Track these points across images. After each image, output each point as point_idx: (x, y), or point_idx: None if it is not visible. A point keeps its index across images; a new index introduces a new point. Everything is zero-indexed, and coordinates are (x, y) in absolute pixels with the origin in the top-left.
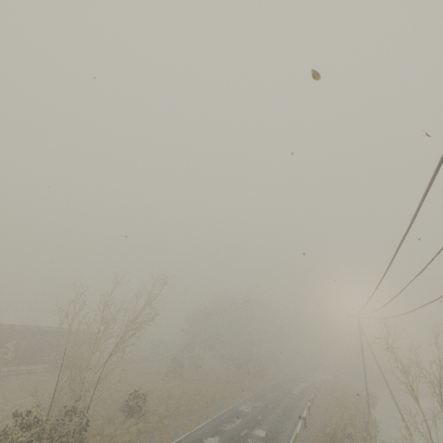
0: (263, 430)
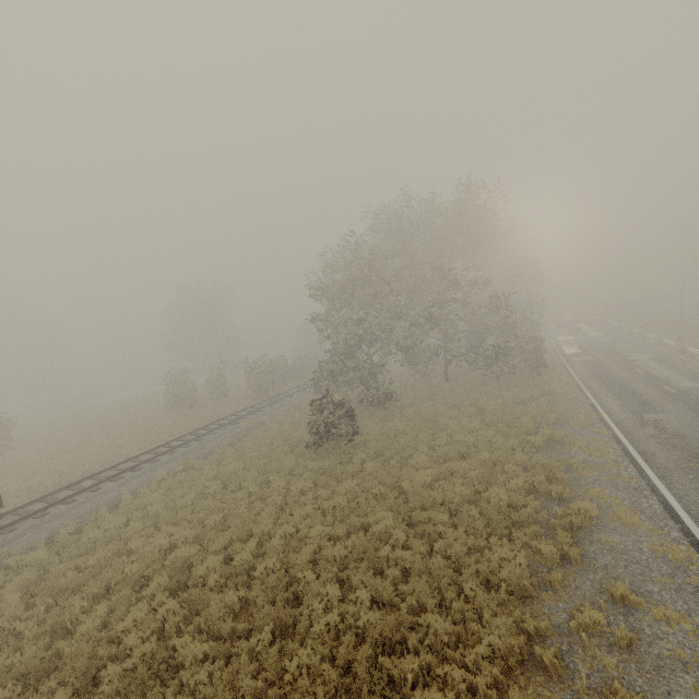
0: None
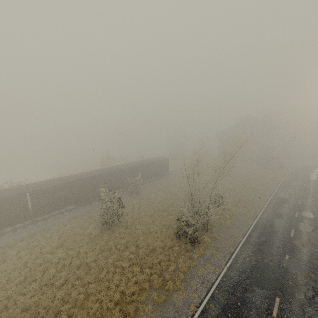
0: (309, 213)
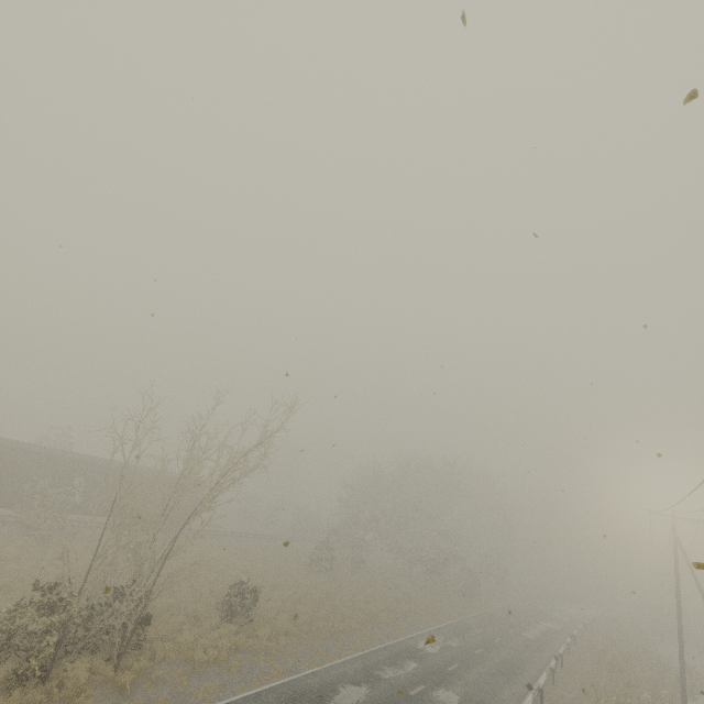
0: (454, 694)
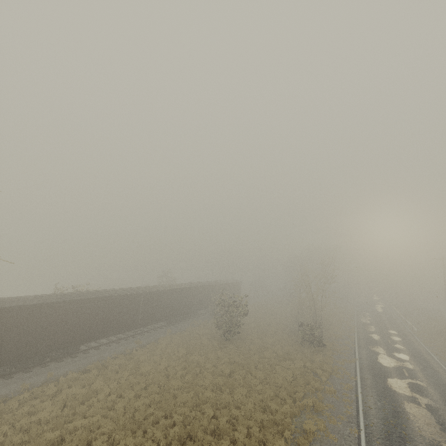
0: (393, 331)
